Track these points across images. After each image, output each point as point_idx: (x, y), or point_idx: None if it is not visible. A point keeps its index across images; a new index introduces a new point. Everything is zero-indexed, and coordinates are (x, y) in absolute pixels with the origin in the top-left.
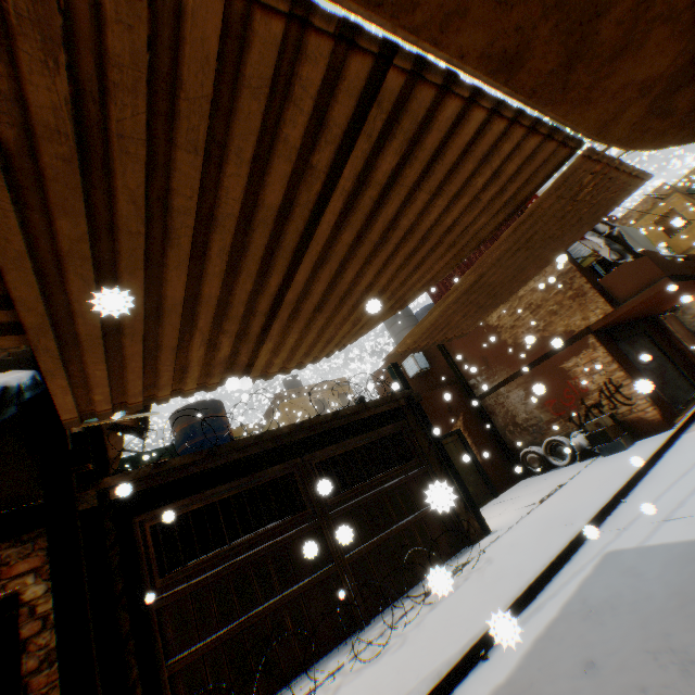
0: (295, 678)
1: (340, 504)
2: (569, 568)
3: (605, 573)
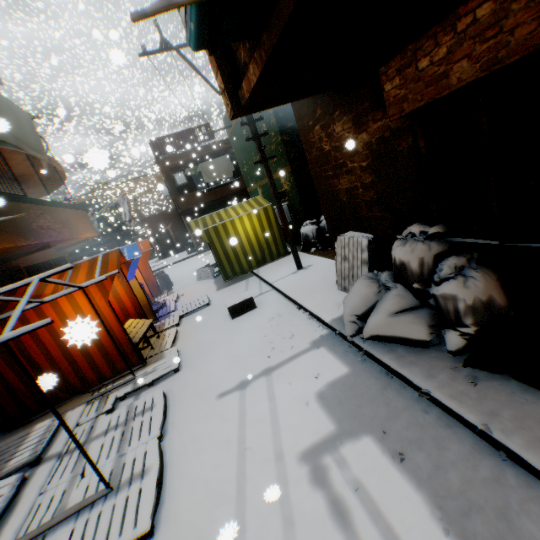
0: None
1: None
2: None
3: None
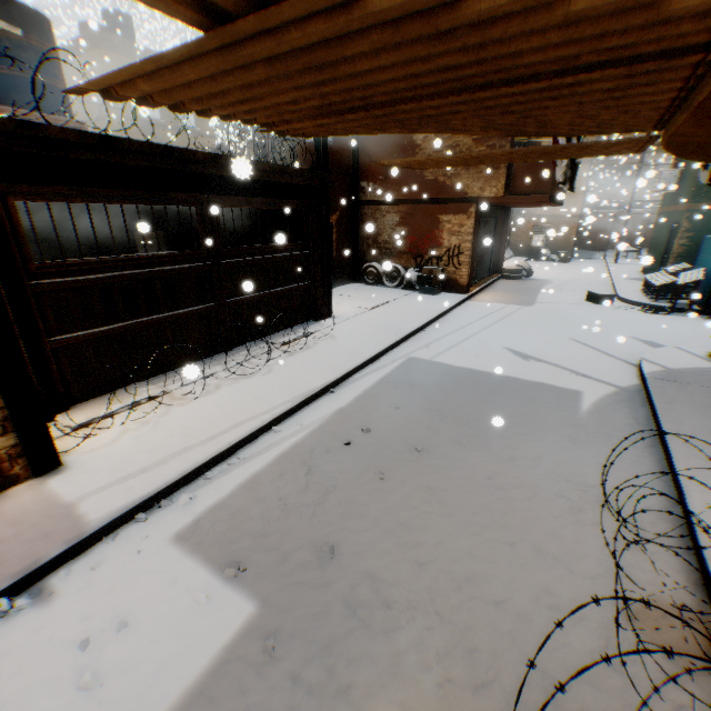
0: (169, 372)
1: (232, 257)
2: (387, 359)
3: (409, 368)
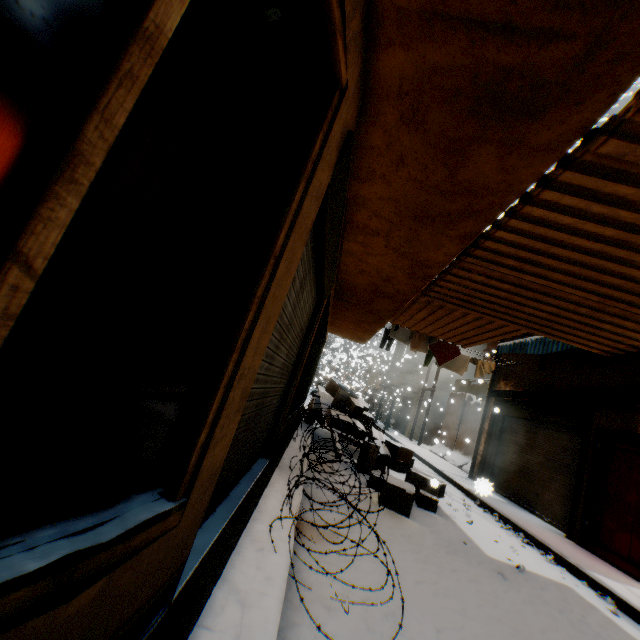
0: None
1: None
2: None
3: None
